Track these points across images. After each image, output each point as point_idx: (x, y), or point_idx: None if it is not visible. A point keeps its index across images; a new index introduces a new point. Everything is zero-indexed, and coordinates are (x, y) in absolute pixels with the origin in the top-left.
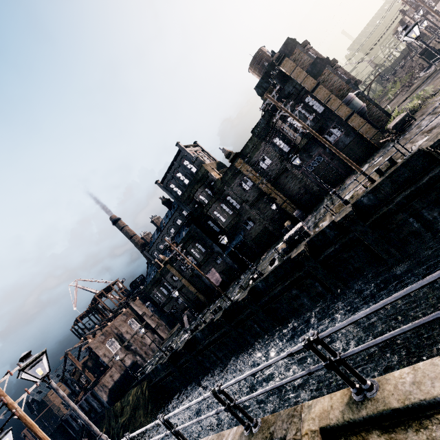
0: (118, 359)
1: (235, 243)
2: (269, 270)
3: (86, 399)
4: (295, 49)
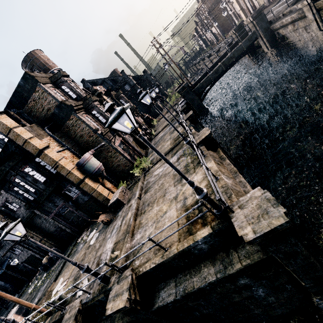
0: None
1: None
2: None
3: None
4: (37, 86)
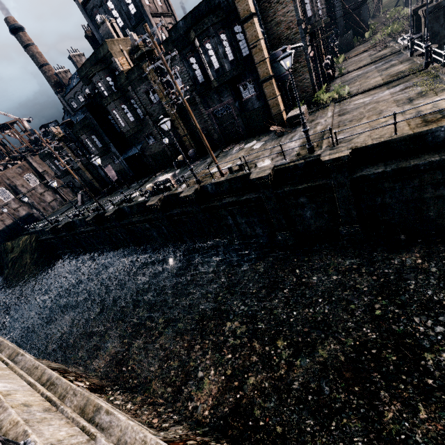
0: (6, 211)
1: (131, 153)
2: (138, 200)
3: None
4: None
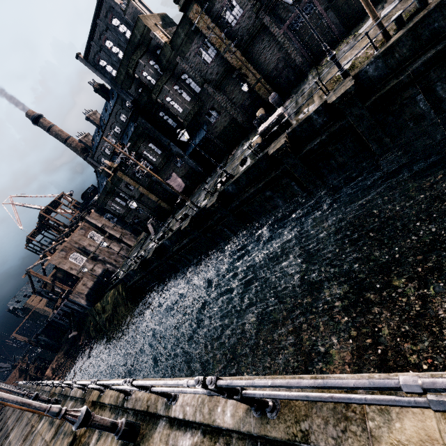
0: (86, 271)
1: (197, 141)
2: (240, 171)
3: (65, 305)
4: None
